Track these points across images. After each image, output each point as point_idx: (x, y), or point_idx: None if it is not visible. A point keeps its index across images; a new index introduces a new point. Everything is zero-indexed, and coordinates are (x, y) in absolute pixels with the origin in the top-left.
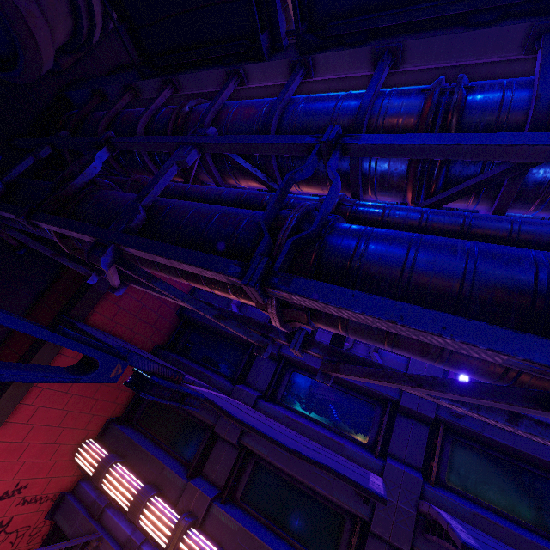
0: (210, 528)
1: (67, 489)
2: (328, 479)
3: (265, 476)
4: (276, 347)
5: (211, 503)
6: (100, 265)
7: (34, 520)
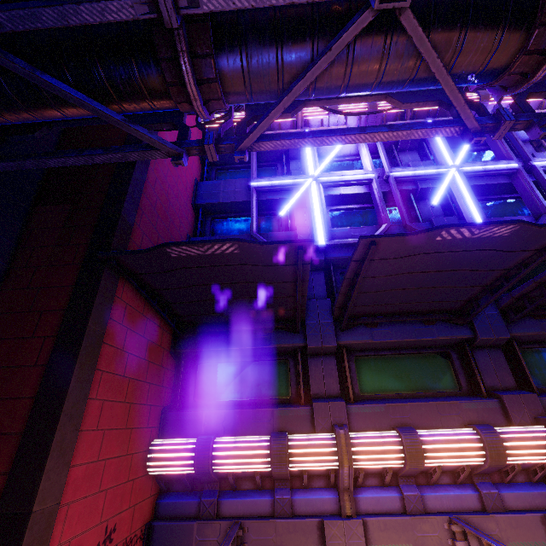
0: (359, 425)
1: (149, 518)
2: (429, 328)
3: (368, 365)
4: (322, 254)
5: (346, 406)
6: None
7: None
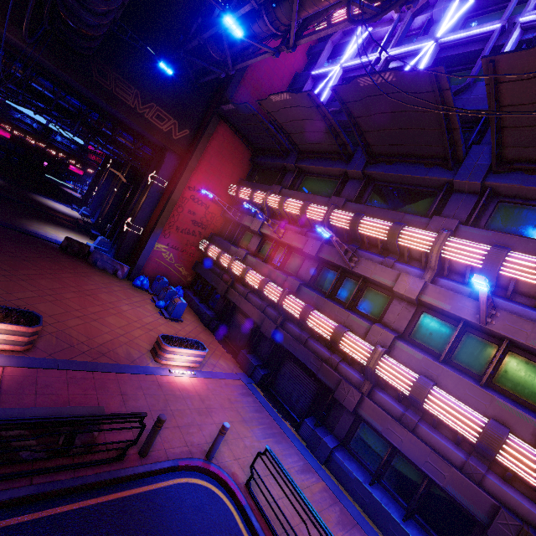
0: (281, 196)
1: (227, 207)
2: (333, 163)
3: (308, 180)
4: None
5: (282, 189)
6: (222, 29)
7: (217, 213)
